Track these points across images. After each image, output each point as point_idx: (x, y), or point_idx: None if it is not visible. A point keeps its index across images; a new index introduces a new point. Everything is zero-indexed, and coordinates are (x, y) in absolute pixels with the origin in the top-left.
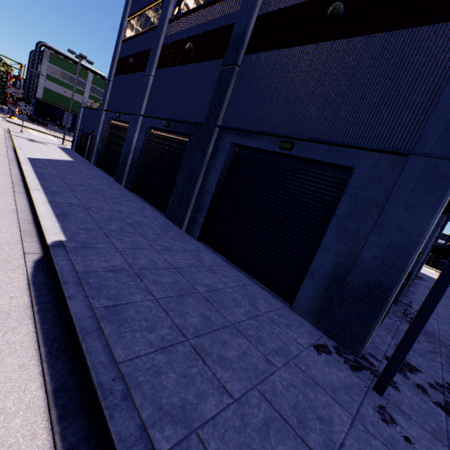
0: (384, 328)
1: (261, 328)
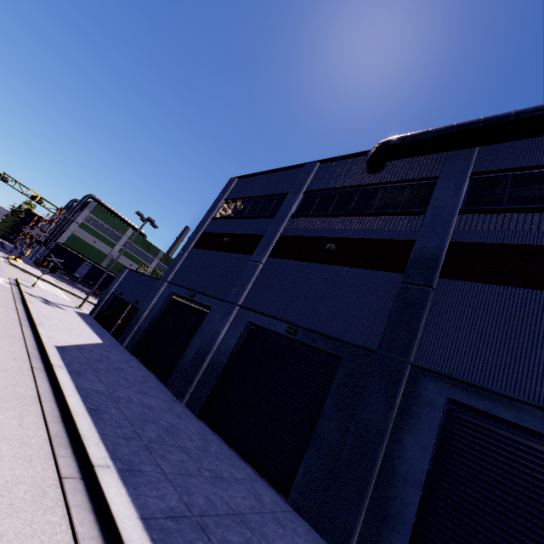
0: None
1: None
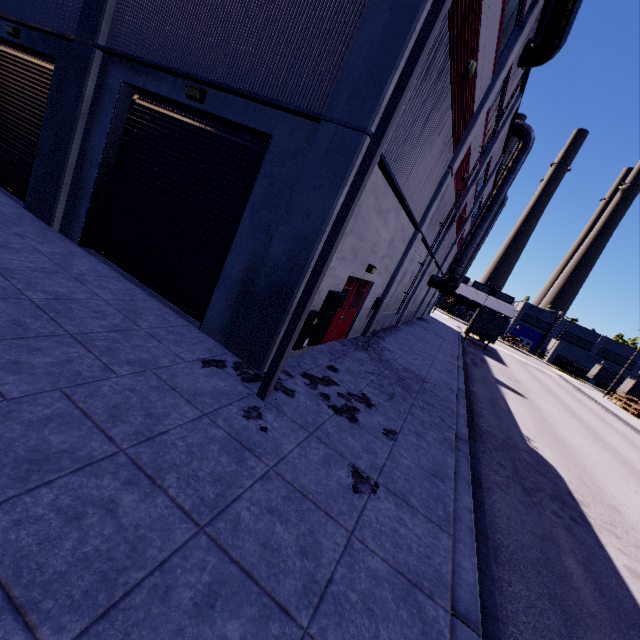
0: (329, 352)
1: (126, 341)
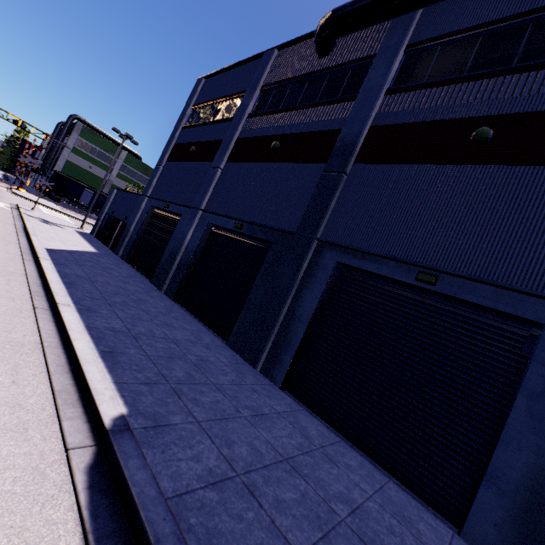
0: None
1: None
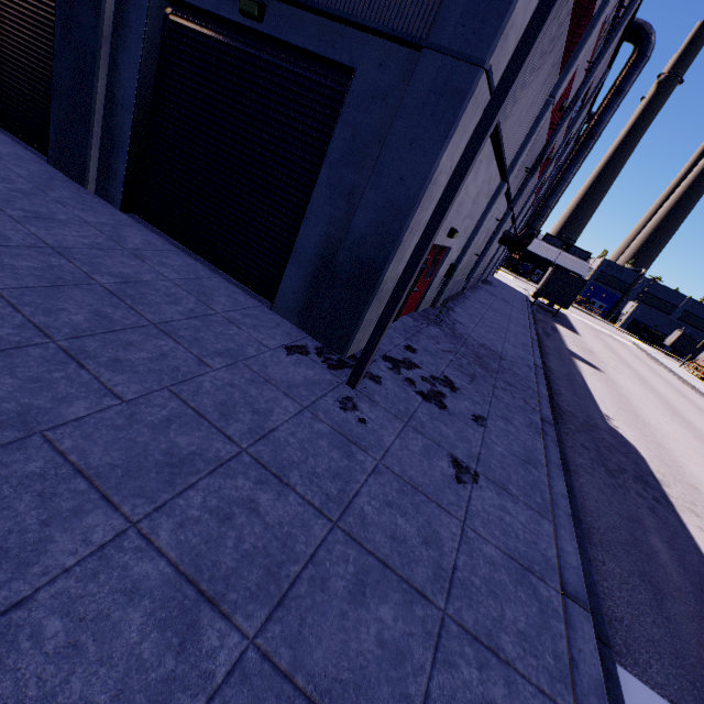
0: (403, 330)
1: (207, 329)
